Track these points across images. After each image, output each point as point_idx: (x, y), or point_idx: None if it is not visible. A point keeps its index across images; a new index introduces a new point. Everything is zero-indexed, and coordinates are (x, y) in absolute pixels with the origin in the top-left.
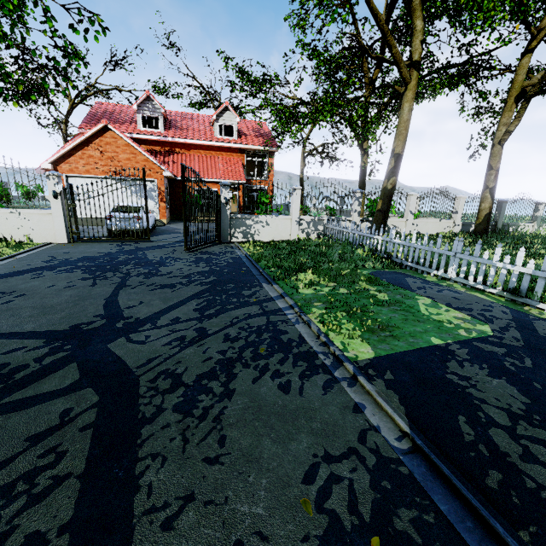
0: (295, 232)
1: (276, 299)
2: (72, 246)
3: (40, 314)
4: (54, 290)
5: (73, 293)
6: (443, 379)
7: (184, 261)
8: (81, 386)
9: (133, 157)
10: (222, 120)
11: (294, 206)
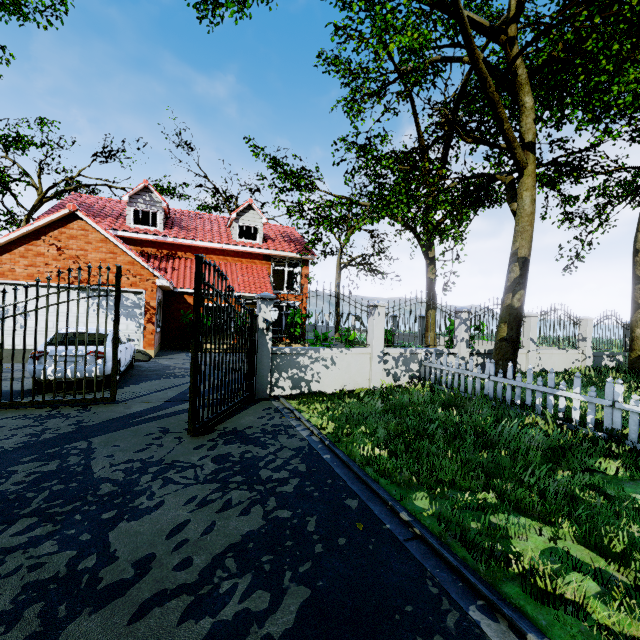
0: (377, 375)
1: None
2: None
3: None
4: None
5: None
6: None
7: (189, 479)
8: None
9: (111, 257)
10: (243, 220)
11: (376, 333)
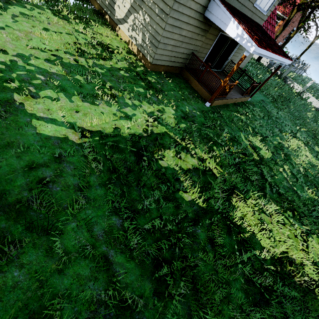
0: None
1: None
2: None
3: None
4: None
5: None
6: None
7: None
8: None
9: None
10: None
11: None
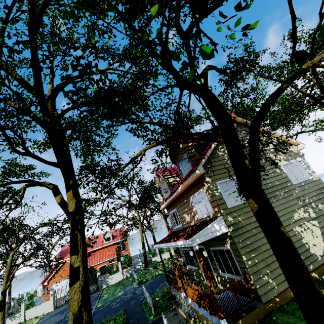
0: (122, 276)
1: (96, 303)
2: (55, 310)
3: (54, 321)
4: (55, 318)
5: (58, 317)
6: (104, 305)
7: None
8: (62, 323)
9: None
10: (106, 236)
11: (119, 268)
